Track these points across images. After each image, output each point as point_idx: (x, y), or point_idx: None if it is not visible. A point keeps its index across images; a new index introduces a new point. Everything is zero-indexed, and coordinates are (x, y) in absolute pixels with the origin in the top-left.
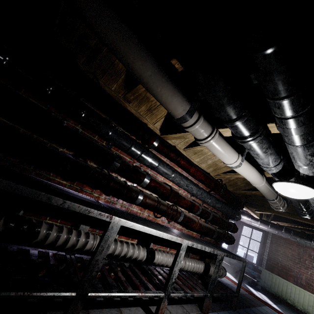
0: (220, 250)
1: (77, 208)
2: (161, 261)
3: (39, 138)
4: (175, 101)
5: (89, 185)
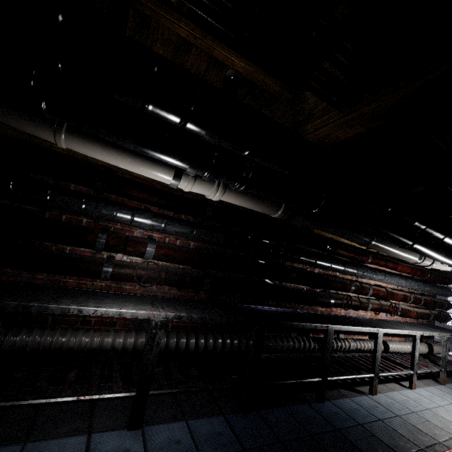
0: (443, 332)
1: (365, 330)
2: (394, 349)
3: (307, 287)
4: (411, 257)
5: (344, 309)
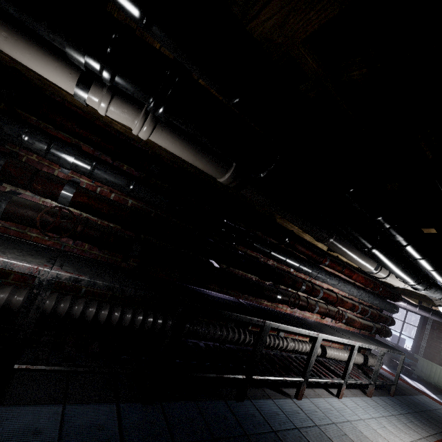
0: (381, 347)
1: (304, 332)
2: (331, 355)
3: (256, 277)
4: (367, 265)
5: (290, 307)
